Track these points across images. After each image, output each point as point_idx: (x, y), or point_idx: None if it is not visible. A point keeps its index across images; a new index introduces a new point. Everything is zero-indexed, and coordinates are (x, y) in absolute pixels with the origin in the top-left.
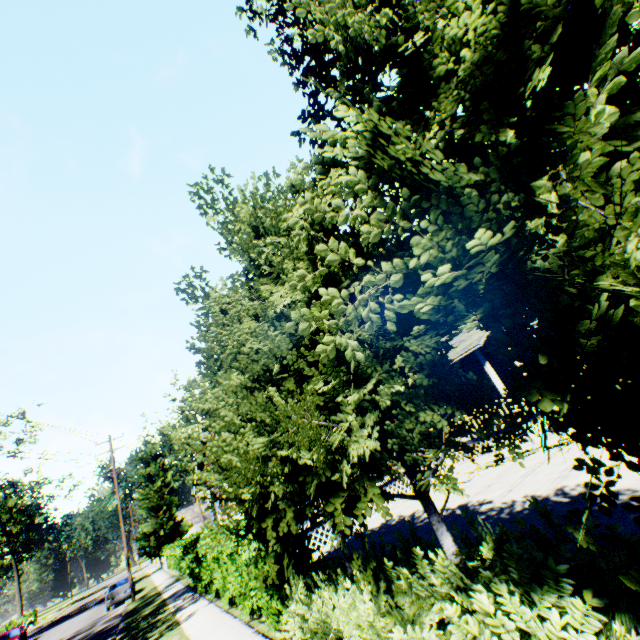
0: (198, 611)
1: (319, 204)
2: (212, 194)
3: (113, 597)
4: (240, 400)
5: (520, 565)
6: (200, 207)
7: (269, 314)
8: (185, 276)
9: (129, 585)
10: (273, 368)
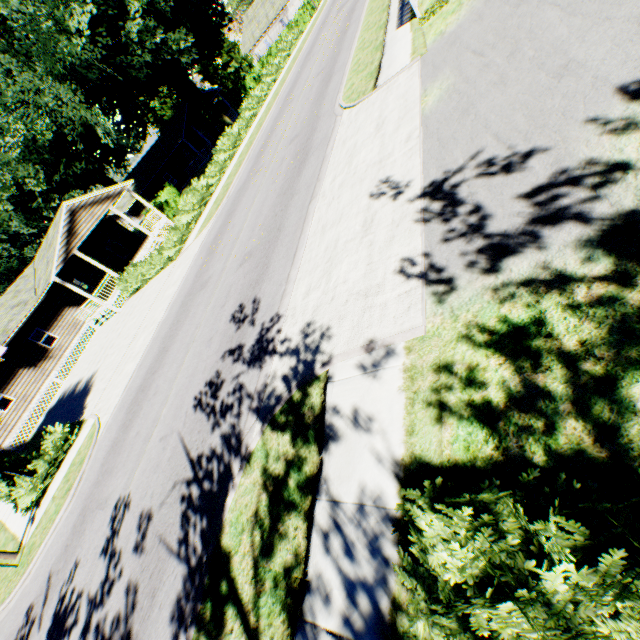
0: None
1: None
2: None
3: None
4: None
5: None
6: None
7: None
8: None
9: None
10: None
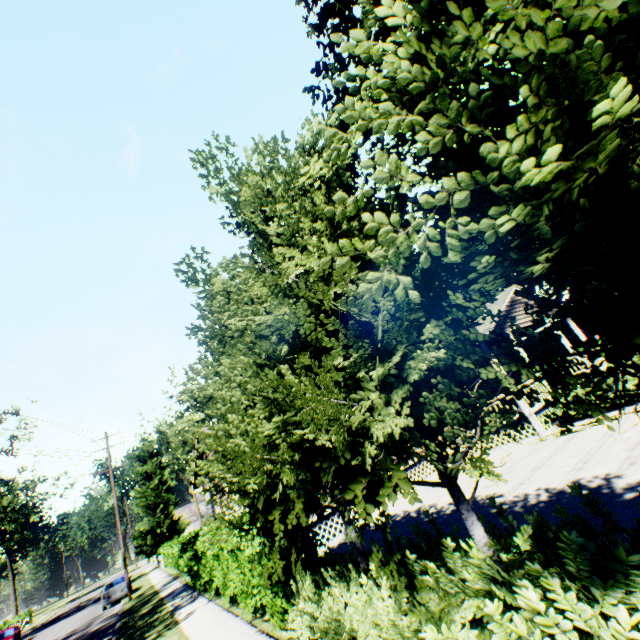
0: (197, 610)
1: (362, 109)
2: (215, 162)
3: (109, 596)
4: (248, 379)
5: (579, 555)
6: (203, 175)
7: (281, 283)
8: (185, 257)
9: (126, 584)
10: (280, 351)
